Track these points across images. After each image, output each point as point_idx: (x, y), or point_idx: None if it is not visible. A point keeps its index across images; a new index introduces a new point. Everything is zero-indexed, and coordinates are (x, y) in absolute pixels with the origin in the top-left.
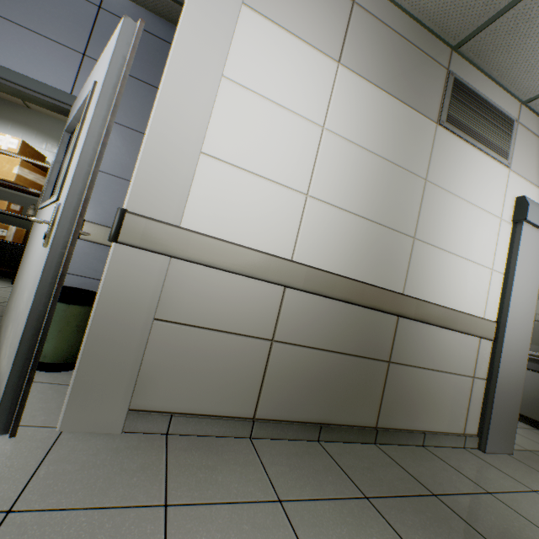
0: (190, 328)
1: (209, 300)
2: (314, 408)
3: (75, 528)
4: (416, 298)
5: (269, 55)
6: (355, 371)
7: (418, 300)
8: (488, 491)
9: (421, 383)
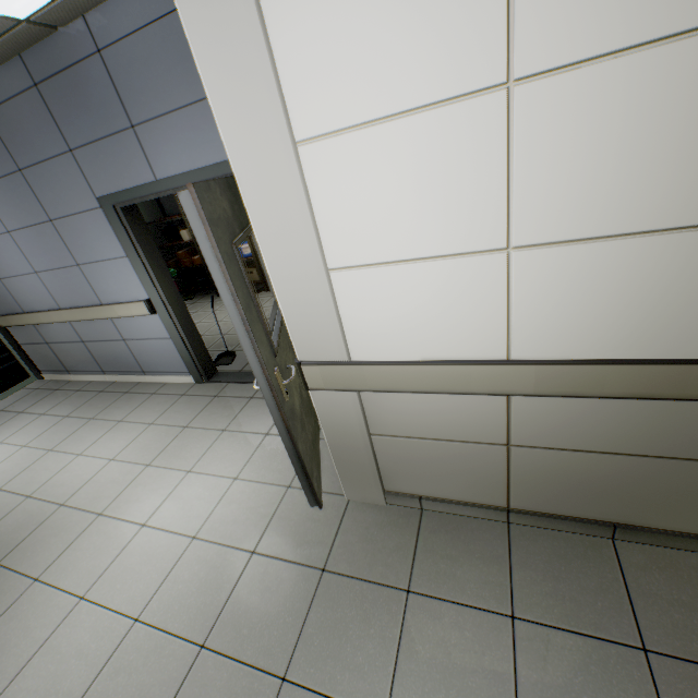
0: (405, 438)
1: (412, 415)
2: (599, 509)
3: (353, 593)
4: None
5: (337, 22)
6: (683, 477)
7: None
8: None
9: None
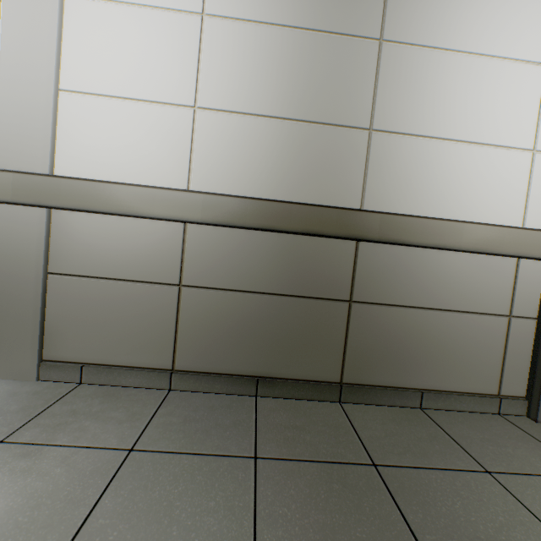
0: (86, 279)
1: (99, 248)
2: (247, 360)
3: None
4: (379, 212)
5: None
6: (299, 315)
7: (382, 214)
8: (487, 470)
9: (409, 327)
